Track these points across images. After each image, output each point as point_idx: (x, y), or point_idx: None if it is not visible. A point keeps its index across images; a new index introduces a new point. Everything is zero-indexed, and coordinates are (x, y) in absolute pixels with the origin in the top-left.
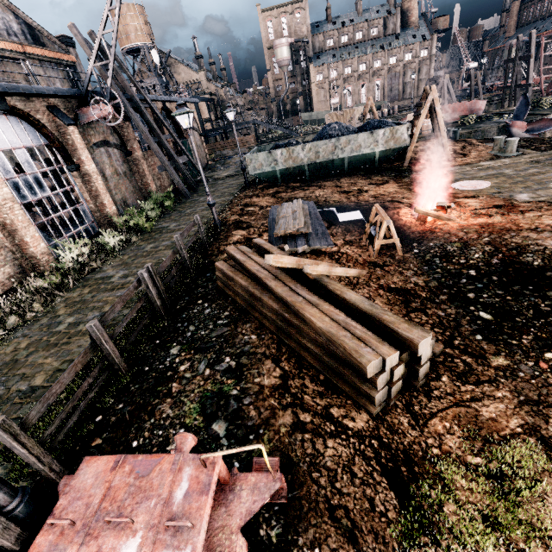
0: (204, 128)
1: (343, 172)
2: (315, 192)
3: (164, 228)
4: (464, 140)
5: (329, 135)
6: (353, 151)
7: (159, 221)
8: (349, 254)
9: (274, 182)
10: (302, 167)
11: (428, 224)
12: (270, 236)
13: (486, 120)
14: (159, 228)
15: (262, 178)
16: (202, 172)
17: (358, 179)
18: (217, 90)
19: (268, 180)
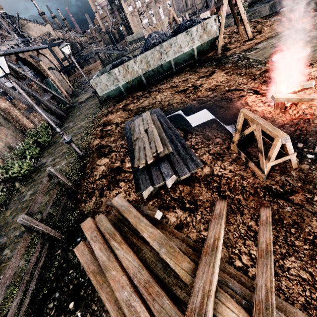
0: (63, 66)
1: (172, 73)
2: (157, 98)
3: (42, 165)
4: (251, 21)
5: (152, 44)
6: (175, 52)
7: (39, 157)
8: (227, 176)
9: (121, 96)
10: (139, 78)
11: (291, 111)
12: (132, 162)
13: (255, 4)
14: (38, 167)
15: (111, 96)
16: (44, 116)
17: (187, 76)
18: (63, 35)
19: (116, 96)
